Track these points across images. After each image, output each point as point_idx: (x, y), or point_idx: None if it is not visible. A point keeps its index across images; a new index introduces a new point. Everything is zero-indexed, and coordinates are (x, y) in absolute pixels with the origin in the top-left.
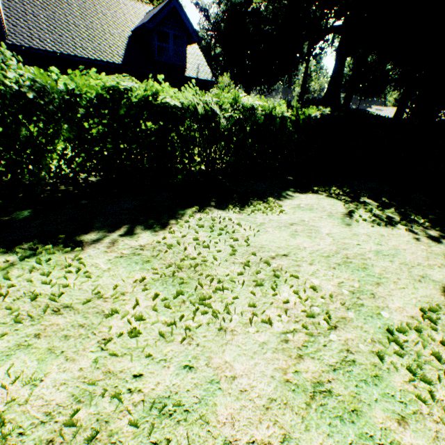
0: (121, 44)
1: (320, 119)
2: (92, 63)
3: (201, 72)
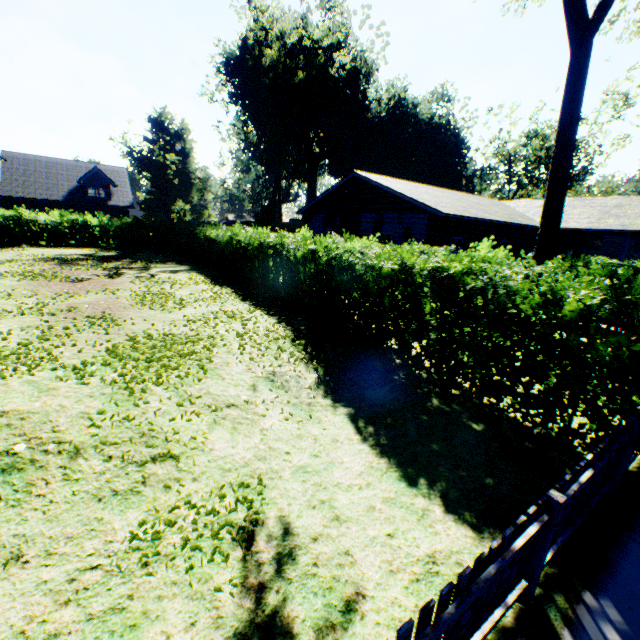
0: (67, 190)
1: (126, 224)
2: (44, 201)
3: (124, 202)
